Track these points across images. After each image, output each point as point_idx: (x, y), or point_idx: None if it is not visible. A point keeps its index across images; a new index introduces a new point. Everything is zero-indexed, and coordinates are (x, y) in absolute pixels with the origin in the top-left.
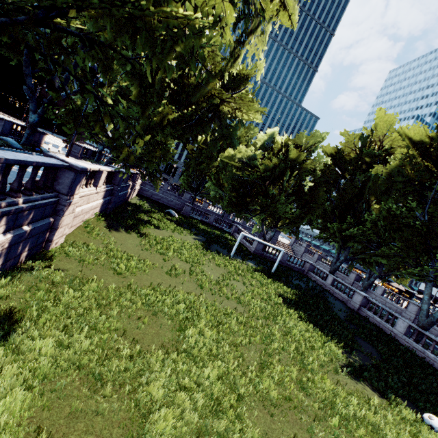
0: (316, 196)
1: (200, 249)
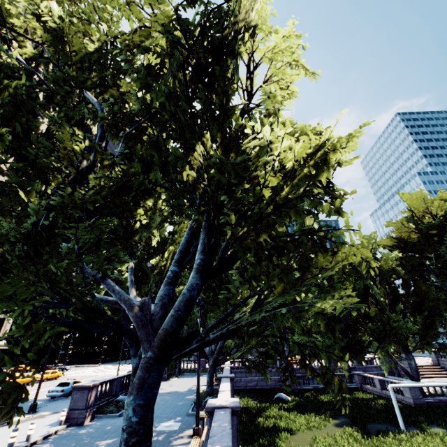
0: (419, 291)
1: (362, 441)
